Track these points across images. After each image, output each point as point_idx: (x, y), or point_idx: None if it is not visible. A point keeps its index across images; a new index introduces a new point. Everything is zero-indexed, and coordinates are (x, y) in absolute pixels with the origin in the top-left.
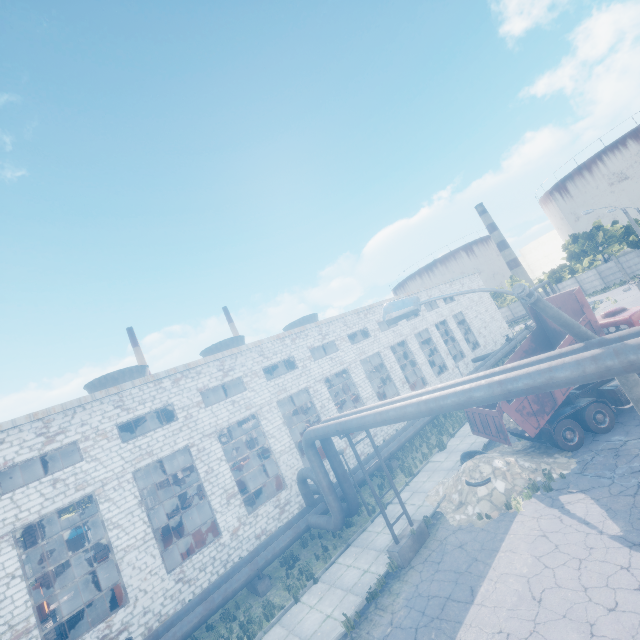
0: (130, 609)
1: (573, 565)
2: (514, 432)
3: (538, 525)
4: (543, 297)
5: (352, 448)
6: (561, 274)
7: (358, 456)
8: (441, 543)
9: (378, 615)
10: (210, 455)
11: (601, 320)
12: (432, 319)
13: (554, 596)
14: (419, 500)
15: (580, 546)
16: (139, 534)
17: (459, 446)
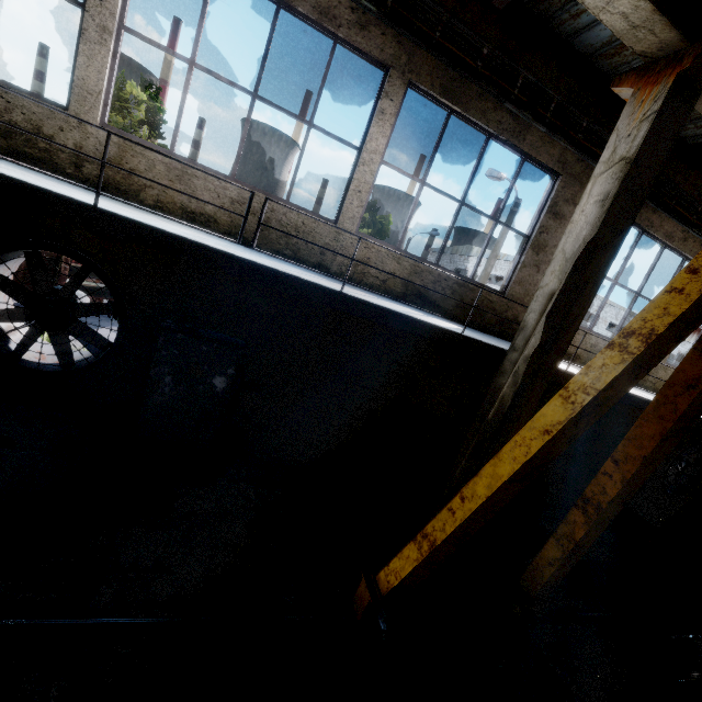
0: None
1: None
2: None
3: None
4: None
5: None
6: None
7: None
8: None
9: None
10: None
11: None
12: None
13: None
14: None
15: None
16: None
17: None
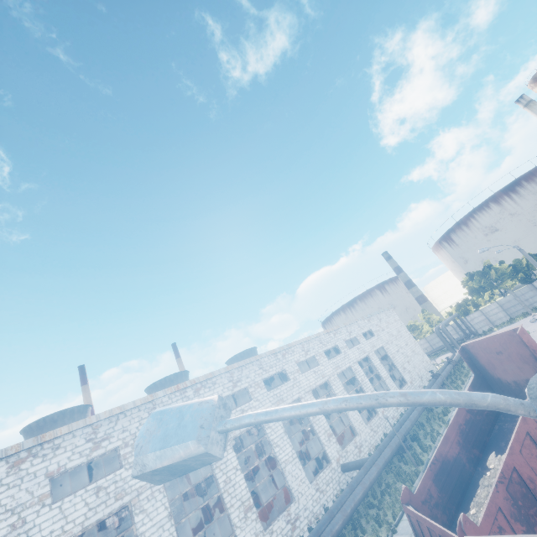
0: None
1: None
2: None
3: None
4: (455, 329)
5: None
6: (466, 307)
7: None
8: None
9: None
10: None
11: None
12: (354, 356)
13: None
14: None
15: None
16: None
17: None
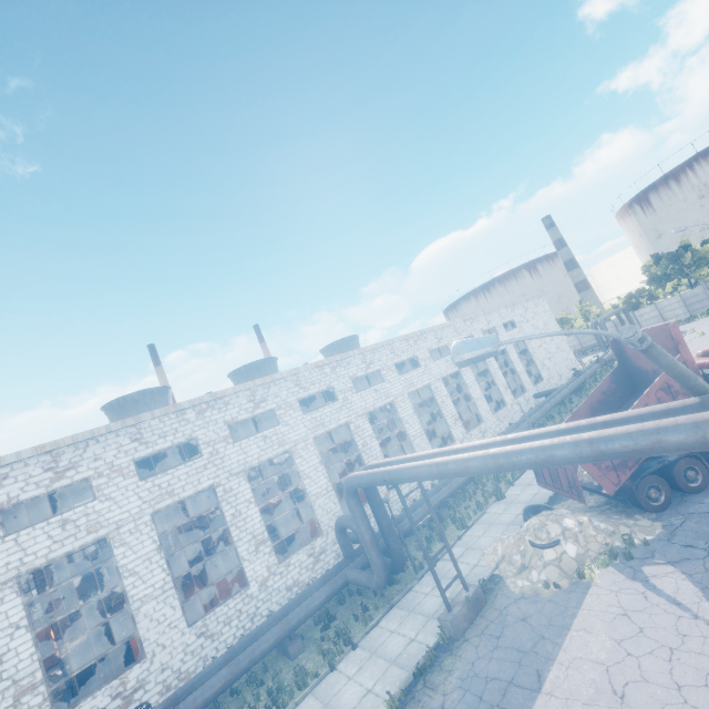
0: (147, 665)
1: (662, 655)
2: (588, 487)
3: (617, 601)
4: (616, 325)
5: (401, 501)
6: (639, 300)
7: (408, 510)
8: (500, 613)
9: (427, 695)
10: (238, 496)
11: (696, 360)
12: None
13: (640, 692)
14: (474, 558)
15: (670, 632)
16: (157, 583)
17: (520, 496)
